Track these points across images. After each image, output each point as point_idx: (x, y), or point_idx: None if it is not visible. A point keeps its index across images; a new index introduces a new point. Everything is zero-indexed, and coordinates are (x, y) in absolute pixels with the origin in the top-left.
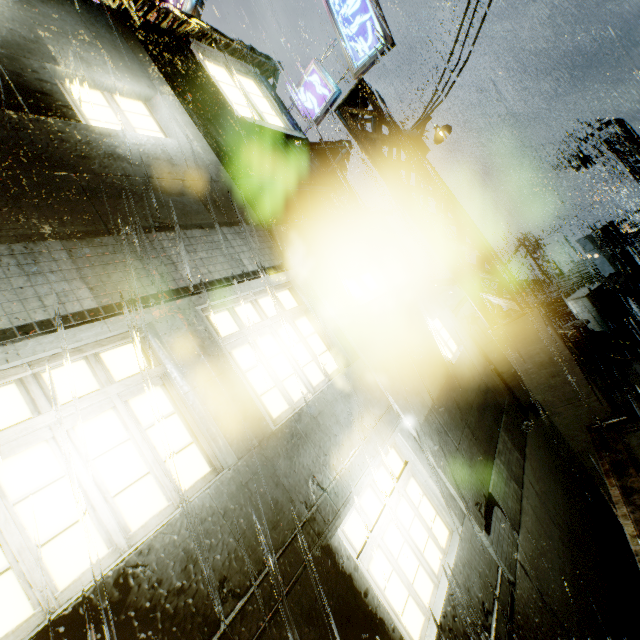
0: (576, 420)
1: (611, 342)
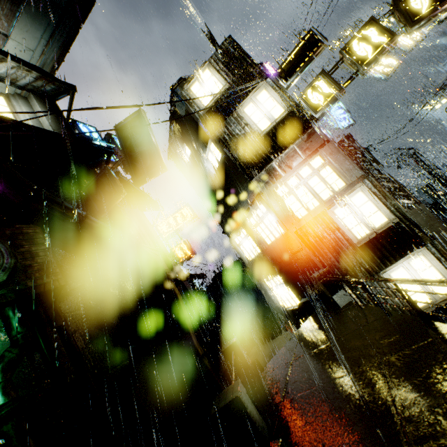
0: (443, 240)
1: (444, 221)
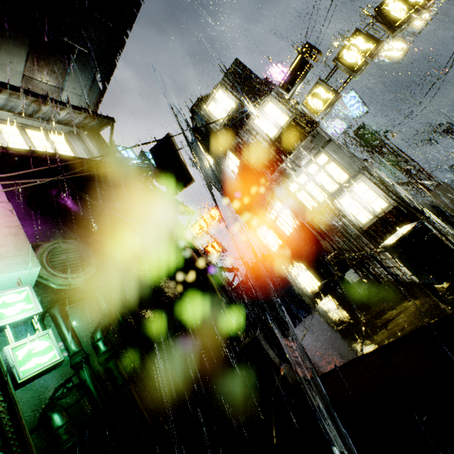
0: None
1: None
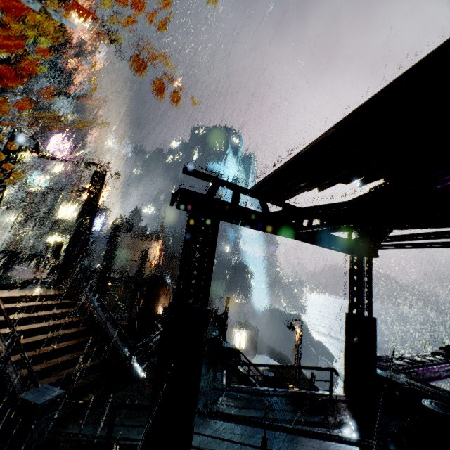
0: None
1: None
